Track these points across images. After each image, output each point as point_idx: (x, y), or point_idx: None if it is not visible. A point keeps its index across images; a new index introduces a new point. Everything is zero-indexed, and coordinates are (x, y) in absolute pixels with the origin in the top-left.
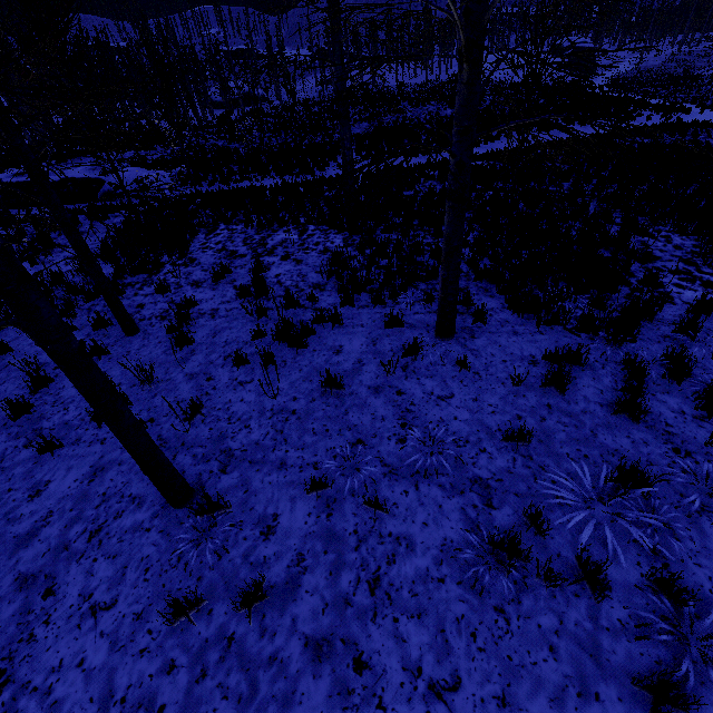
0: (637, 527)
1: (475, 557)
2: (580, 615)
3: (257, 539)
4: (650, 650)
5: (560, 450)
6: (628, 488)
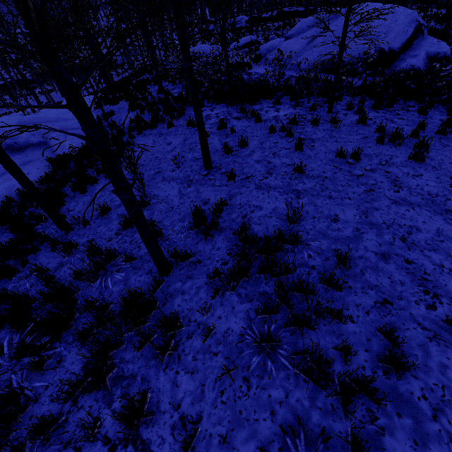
0: None
1: None
2: None
3: None
4: None
5: None
6: None
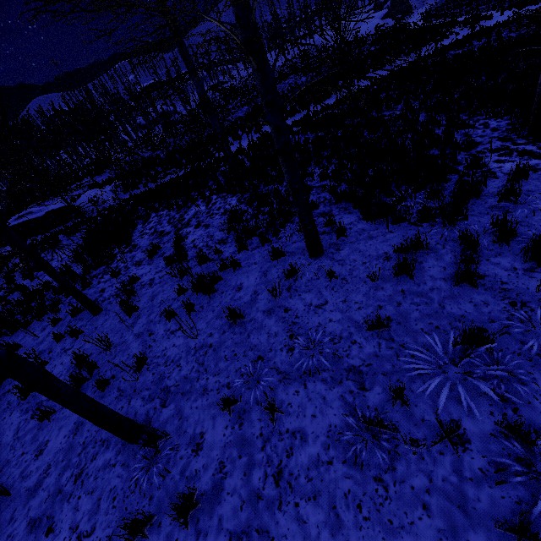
0: (487, 380)
1: (355, 436)
2: (446, 471)
3: (190, 456)
4: (509, 492)
5: (416, 327)
6: (473, 348)
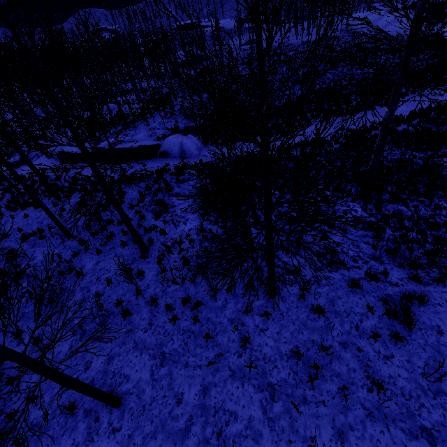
0: None
1: None
2: None
3: None
4: None
5: None
6: None
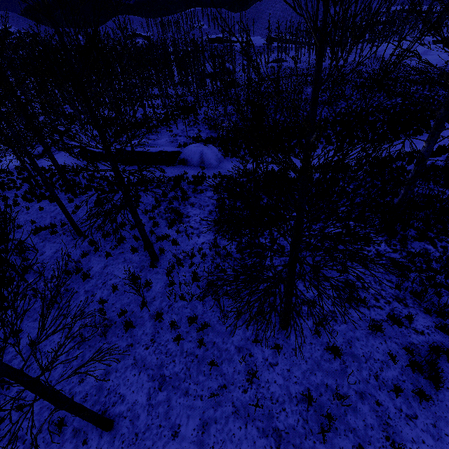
0: None
1: None
2: None
3: None
4: None
5: None
6: None
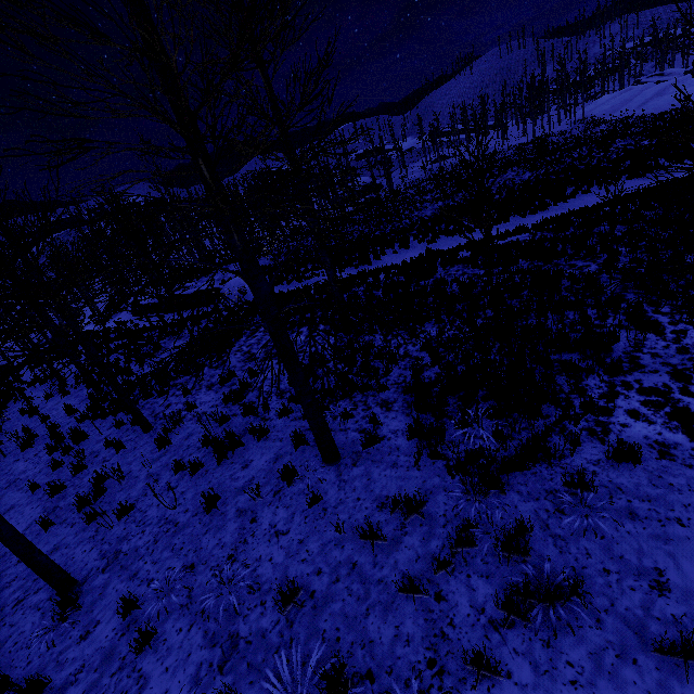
0: None
1: None
2: None
3: (75, 641)
4: None
5: (322, 624)
6: None
